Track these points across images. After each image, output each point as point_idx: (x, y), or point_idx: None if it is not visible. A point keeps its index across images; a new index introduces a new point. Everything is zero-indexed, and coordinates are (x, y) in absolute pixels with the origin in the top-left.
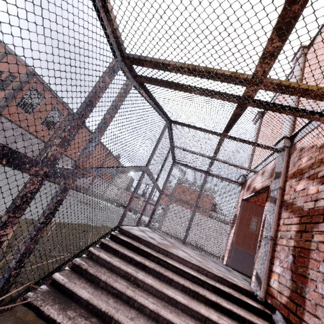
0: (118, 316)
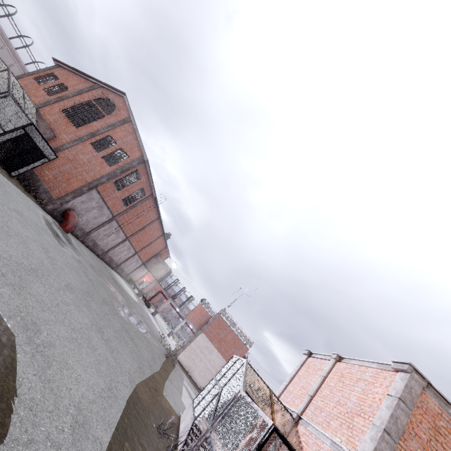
0: None
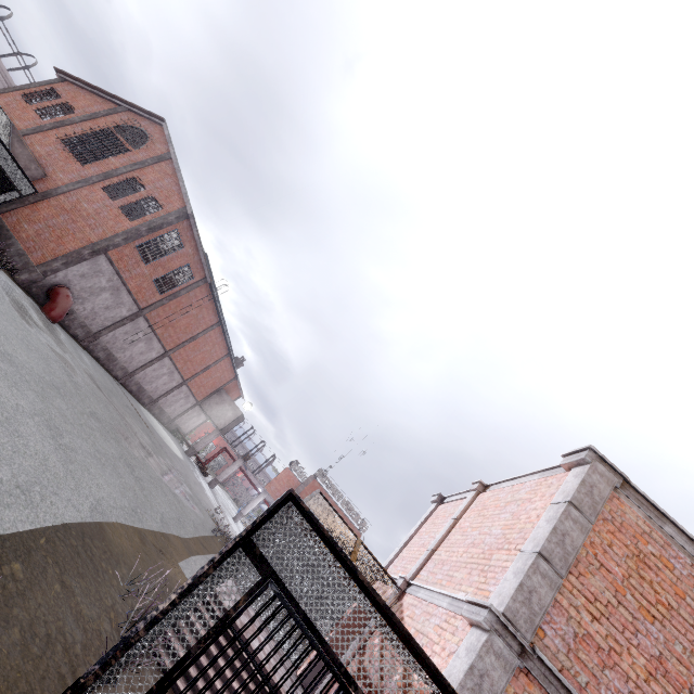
0: (199, 683)
